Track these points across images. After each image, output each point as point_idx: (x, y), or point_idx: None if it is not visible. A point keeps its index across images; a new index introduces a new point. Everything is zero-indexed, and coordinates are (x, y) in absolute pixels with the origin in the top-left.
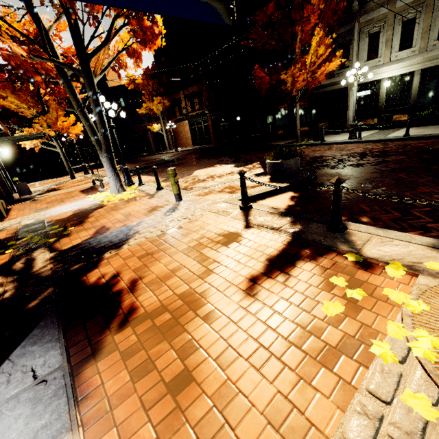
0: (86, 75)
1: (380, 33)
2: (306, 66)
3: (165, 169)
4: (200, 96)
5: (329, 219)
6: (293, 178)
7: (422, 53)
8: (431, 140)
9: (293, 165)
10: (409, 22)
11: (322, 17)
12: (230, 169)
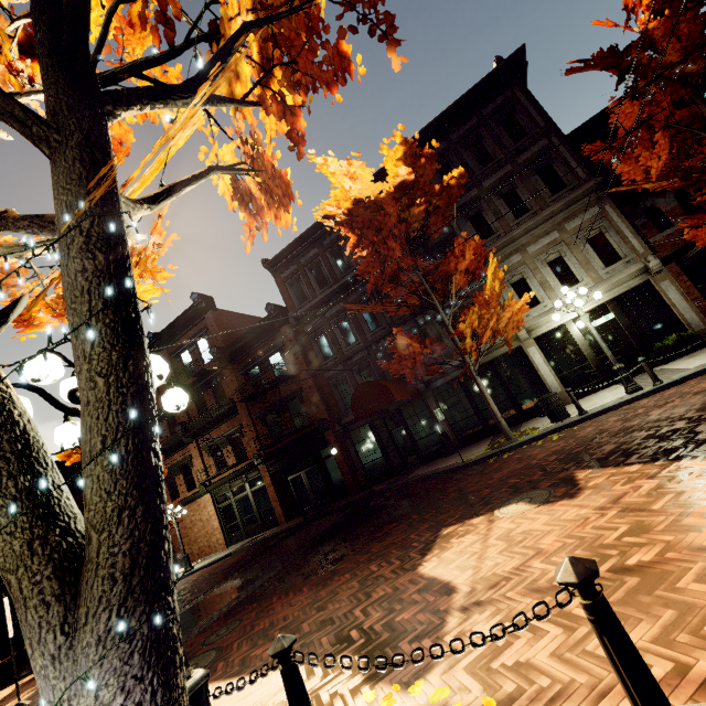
0: (79, 138)
1: (525, 280)
2: (487, 308)
3: (254, 621)
4: (237, 439)
5: None
6: None
7: (603, 282)
8: None
9: None
10: (556, 262)
11: (476, 253)
12: (560, 508)
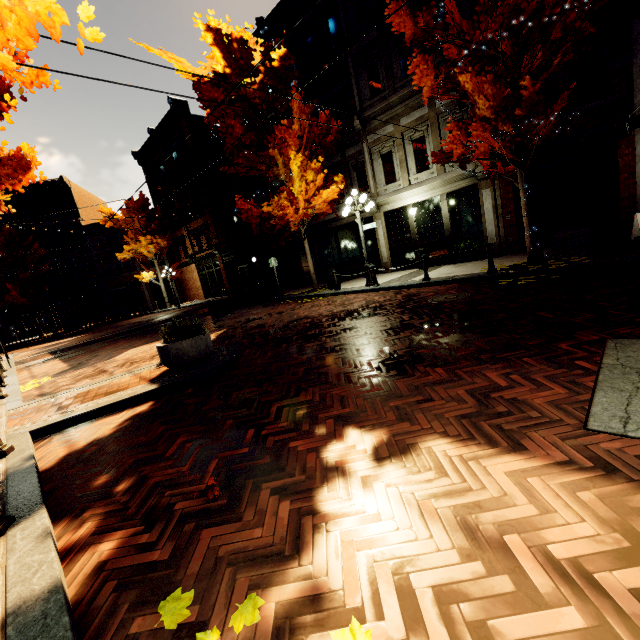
0: None
1: (392, 153)
2: (294, 196)
3: (104, 346)
4: (207, 232)
5: (32, 498)
6: (188, 369)
7: (441, 175)
8: (448, 286)
9: (190, 349)
10: (419, 141)
11: (303, 138)
12: None
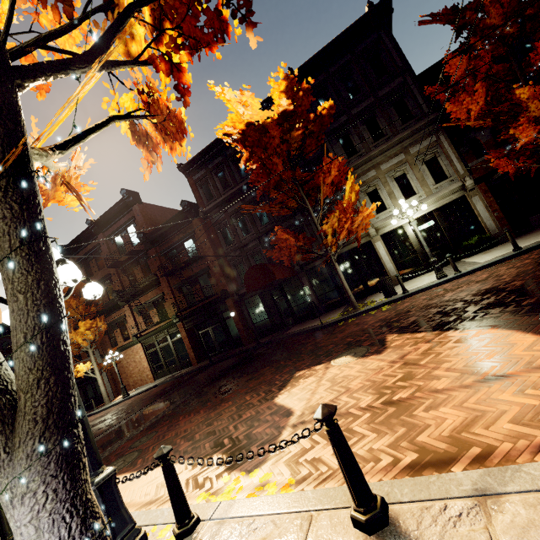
0: None
1: (377, 190)
2: (345, 214)
3: (165, 433)
4: (160, 304)
5: None
6: None
7: (432, 195)
8: None
9: None
10: (401, 177)
11: (340, 170)
12: (369, 360)
